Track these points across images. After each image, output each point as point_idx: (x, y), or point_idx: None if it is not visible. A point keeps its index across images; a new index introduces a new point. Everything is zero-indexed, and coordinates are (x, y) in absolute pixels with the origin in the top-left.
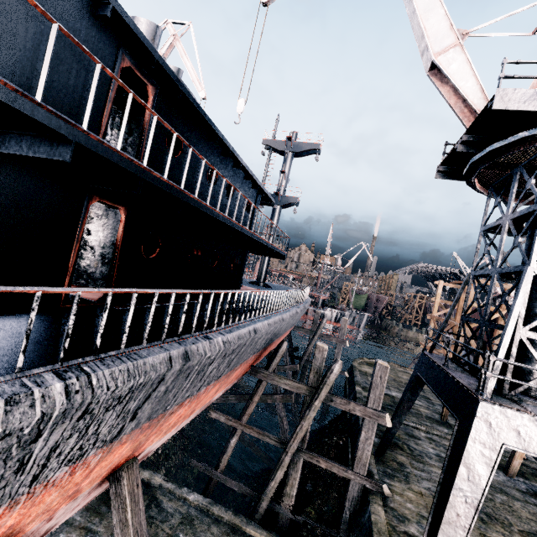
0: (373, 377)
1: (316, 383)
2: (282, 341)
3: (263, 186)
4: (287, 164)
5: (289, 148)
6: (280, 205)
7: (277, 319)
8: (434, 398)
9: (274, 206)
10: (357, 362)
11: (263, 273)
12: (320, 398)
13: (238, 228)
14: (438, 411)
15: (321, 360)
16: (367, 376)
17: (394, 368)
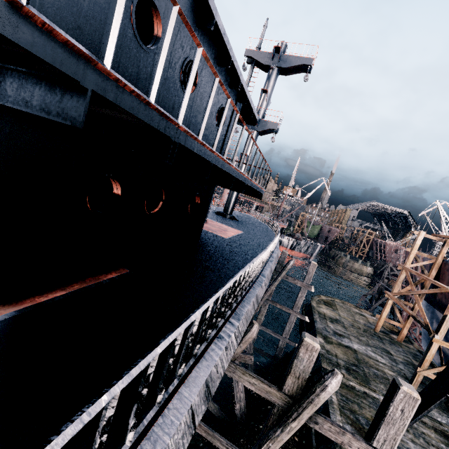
0: (390, 408)
1: (295, 391)
2: (251, 324)
3: (246, 88)
4: (270, 82)
5: (276, 62)
6: (257, 131)
7: (250, 308)
8: (394, 352)
9: (251, 131)
10: (315, 301)
11: (231, 205)
12: (300, 419)
13: (193, 147)
14: (403, 373)
15: (308, 363)
16: (326, 320)
17: (350, 309)
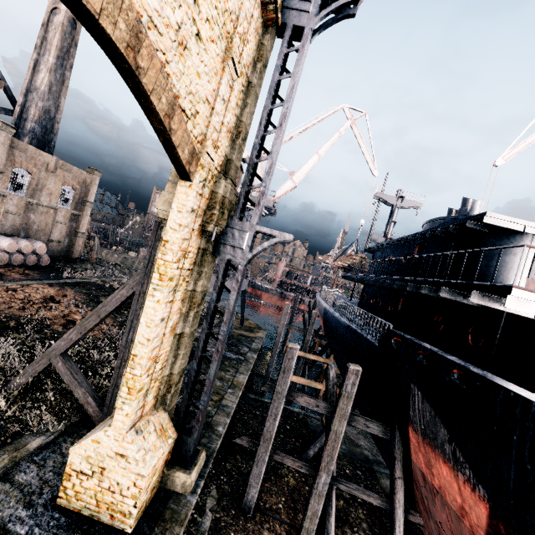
0: None
1: None
2: None
3: None
4: (395, 215)
5: (398, 203)
6: None
7: None
8: None
9: None
10: None
11: None
12: None
13: None
14: None
15: None
16: None
17: None
